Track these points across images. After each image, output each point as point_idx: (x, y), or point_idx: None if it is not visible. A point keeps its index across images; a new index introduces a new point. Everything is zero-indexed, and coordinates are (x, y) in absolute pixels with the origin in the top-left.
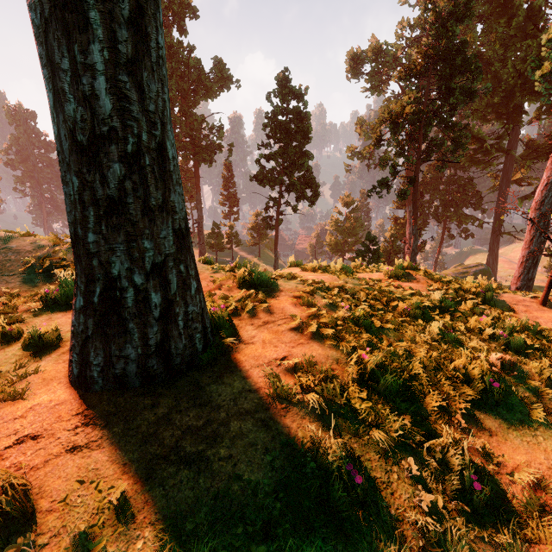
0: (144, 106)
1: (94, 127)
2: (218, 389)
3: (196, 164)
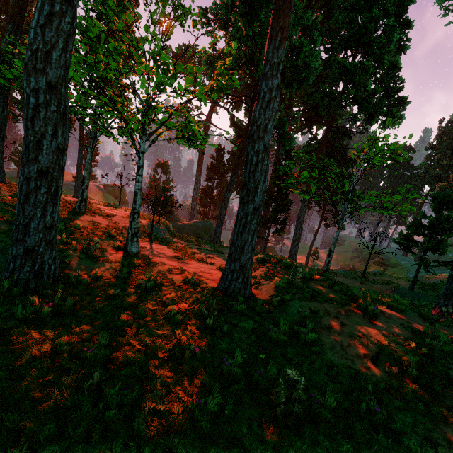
0: None
1: None
2: None
3: None
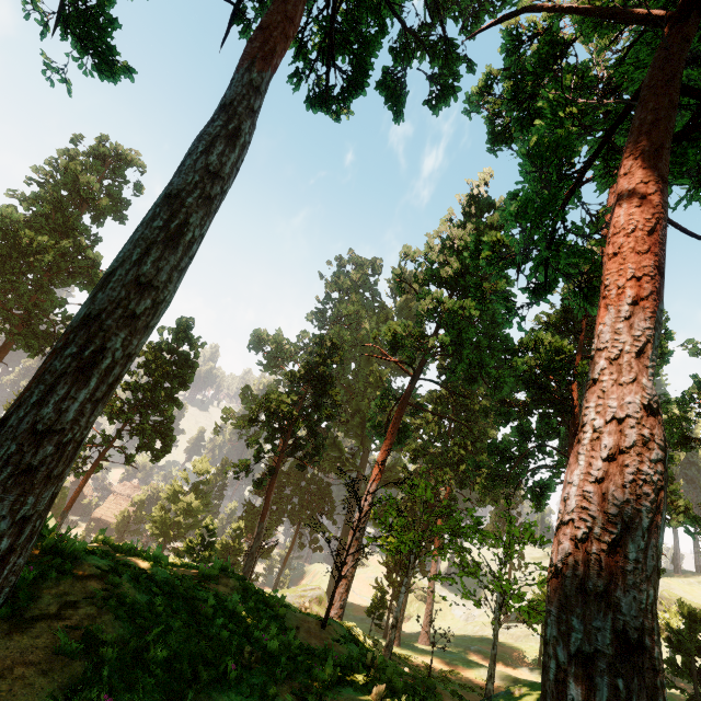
0: (89, 419)
1: (54, 425)
2: (7, 643)
3: (9, 344)
